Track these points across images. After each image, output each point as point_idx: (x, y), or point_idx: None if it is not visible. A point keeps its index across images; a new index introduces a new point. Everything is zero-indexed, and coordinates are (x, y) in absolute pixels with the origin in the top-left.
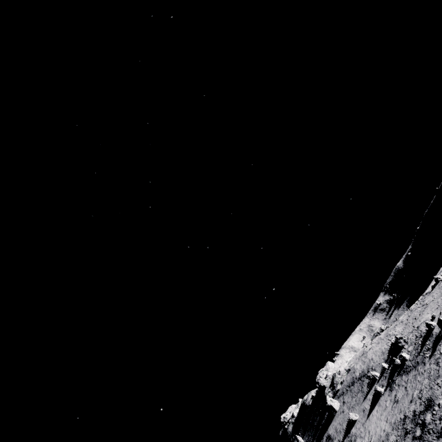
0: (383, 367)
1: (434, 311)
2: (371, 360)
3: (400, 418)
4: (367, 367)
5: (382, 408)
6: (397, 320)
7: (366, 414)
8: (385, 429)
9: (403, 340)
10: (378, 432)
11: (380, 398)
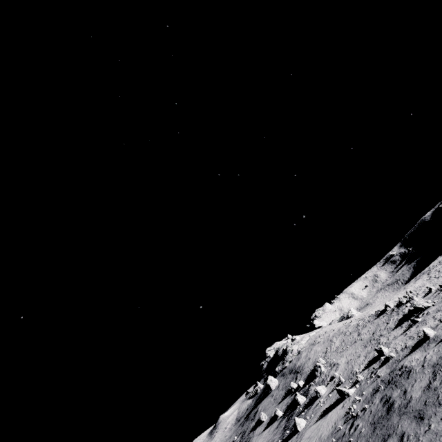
0: (299, 385)
1: (345, 364)
2: (308, 360)
3: None
4: (303, 365)
5: (264, 440)
6: (350, 323)
7: (266, 425)
8: None
9: (320, 370)
10: None
11: (275, 422)
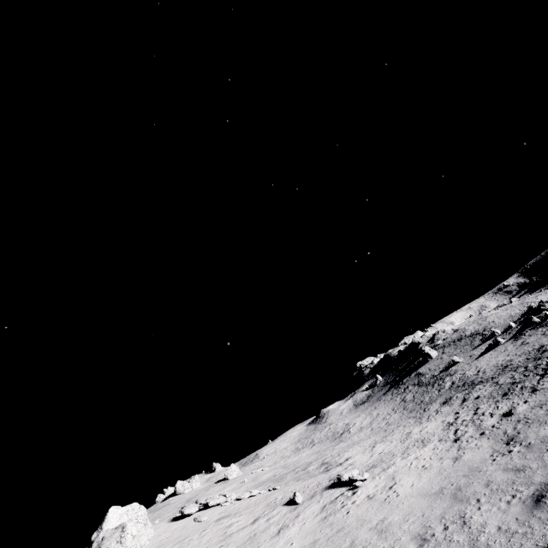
0: (509, 326)
1: None
2: (491, 323)
3: (532, 348)
4: (484, 328)
5: (500, 352)
6: (542, 291)
7: (474, 358)
8: (504, 359)
9: None
10: (493, 363)
11: (498, 347)
